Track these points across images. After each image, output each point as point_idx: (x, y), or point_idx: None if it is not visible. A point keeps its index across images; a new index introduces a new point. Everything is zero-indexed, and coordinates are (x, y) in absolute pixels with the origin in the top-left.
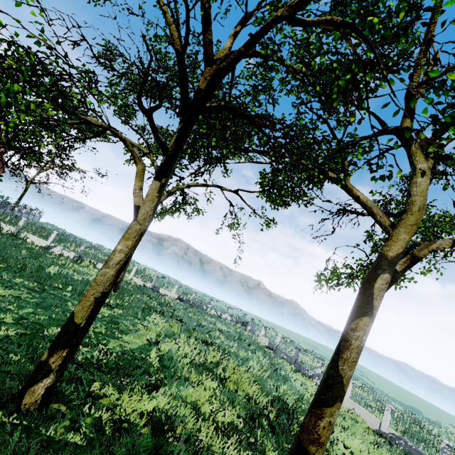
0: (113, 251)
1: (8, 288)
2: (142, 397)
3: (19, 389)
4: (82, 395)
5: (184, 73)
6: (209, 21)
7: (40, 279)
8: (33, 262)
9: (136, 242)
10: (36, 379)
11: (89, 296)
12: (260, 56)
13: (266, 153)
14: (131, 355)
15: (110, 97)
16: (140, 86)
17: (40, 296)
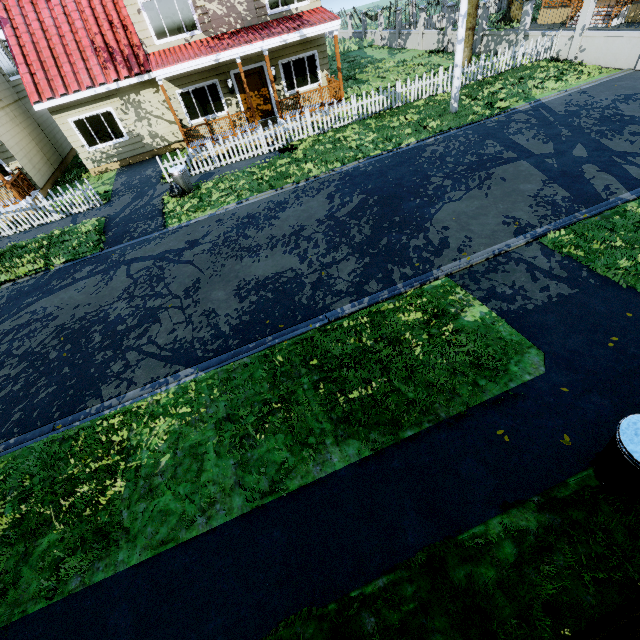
0: None
1: None
2: None
3: None
4: None
5: None
6: None
7: None
8: None
9: None
10: None
11: None
12: None
13: None
14: None
15: None
16: None
17: None
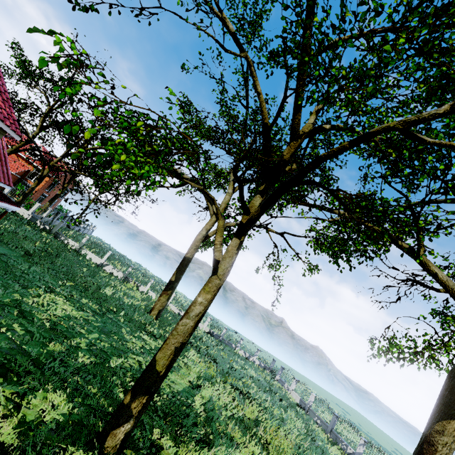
0: (193, 302)
1: (79, 309)
2: (196, 454)
3: (103, 429)
4: (148, 444)
5: (269, 143)
6: (301, 105)
7: (100, 300)
8: (92, 281)
9: (214, 296)
10: (119, 422)
11: (170, 345)
12: (338, 129)
13: (328, 210)
14: (179, 398)
15: (183, 143)
16: (239, 160)
17: (101, 320)
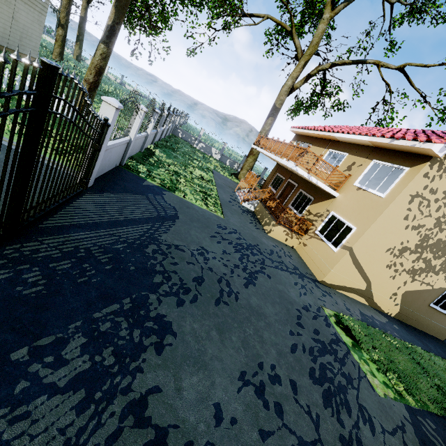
0: None
1: None
2: None
3: None
4: None
5: None
6: None
7: None
8: None
9: None
10: None
11: None
12: None
13: None
14: None
15: None
16: None
17: None
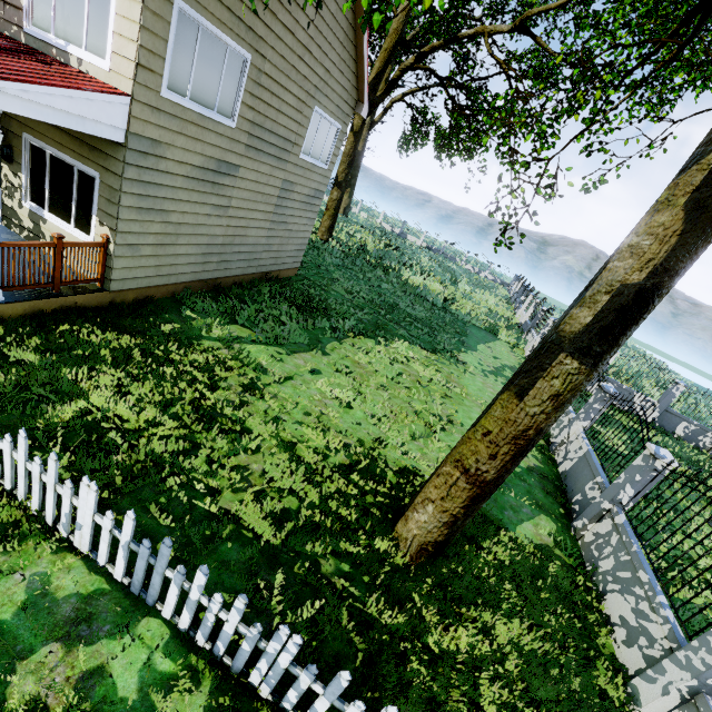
0: None
1: None
2: None
3: None
4: None
5: None
6: None
7: None
8: None
9: None
10: None
11: None
12: None
13: None
14: None
15: None
16: None
17: None
